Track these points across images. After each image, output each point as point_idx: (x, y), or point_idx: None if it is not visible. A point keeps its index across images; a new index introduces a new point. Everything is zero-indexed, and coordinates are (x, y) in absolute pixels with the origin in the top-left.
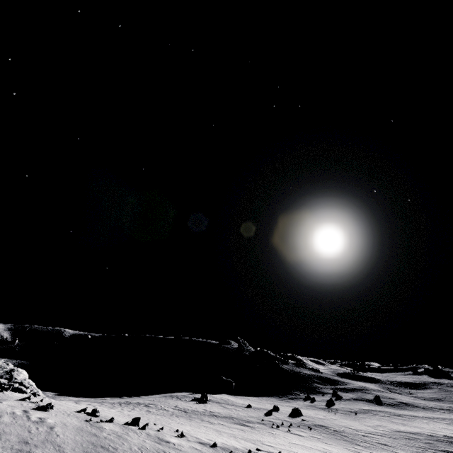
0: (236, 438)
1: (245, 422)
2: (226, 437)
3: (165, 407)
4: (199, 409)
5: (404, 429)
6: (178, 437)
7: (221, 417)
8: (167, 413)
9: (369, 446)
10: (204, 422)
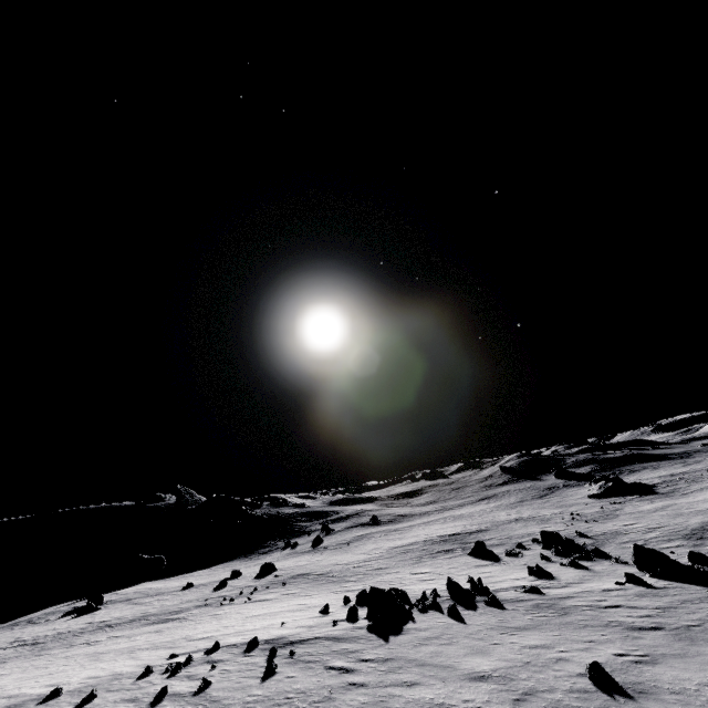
0: (134, 652)
1: (171, 614)
2: (108, 660)
3: None
4: (74, 627)
5: (401, 543)
6: None
7: (123, 623)
8: None
9: (362, 577)
10: (72, 648)
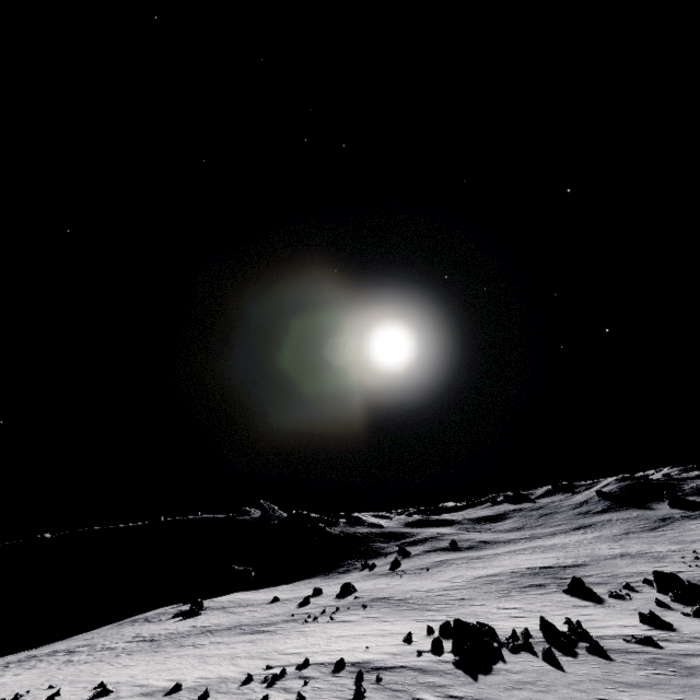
0: (235, 659)
1: (262, 626)
2: (213, 663)
3: (113, 643)
4: (181, 629)
5: (485, 573)
6: (94, 699)
7: (221, 630)
8: (110, 654)
9: (444, 607)
10: (182, 648)
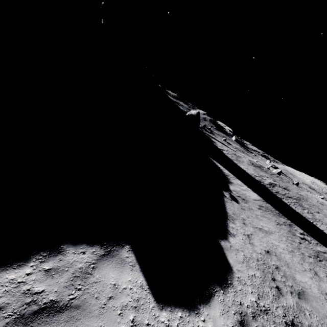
0: None
1: None
2: None
3: None
4: None
5: None
6: None
7: None
8: None
9: None
10: None
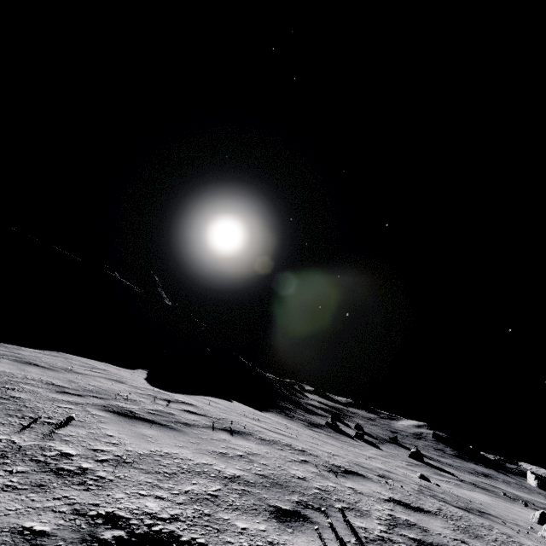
0: None
1: None
2: None
3: None
4: None
5: None
6: None
7: None
8: None
9: None
10: None
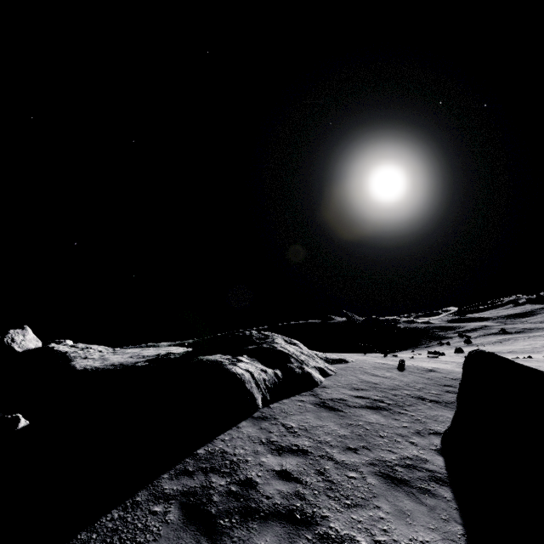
0: None
1: None
2: None
3: None
4: None
5: None
6: None
7: None
8: None
9: None
10: None
